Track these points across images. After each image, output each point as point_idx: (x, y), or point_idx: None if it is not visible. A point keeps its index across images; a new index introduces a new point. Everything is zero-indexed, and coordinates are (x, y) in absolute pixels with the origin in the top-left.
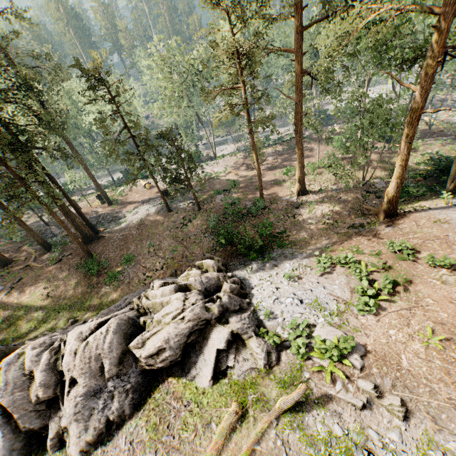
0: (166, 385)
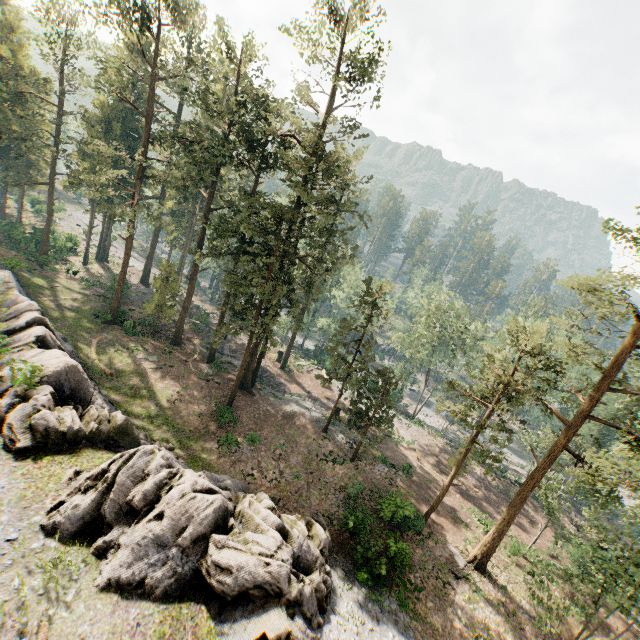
0: (197, 608)
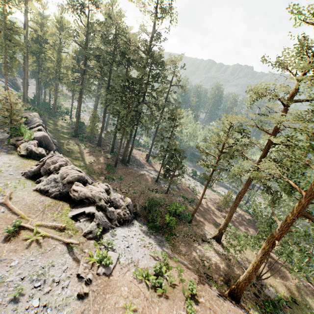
0: (65, 204)
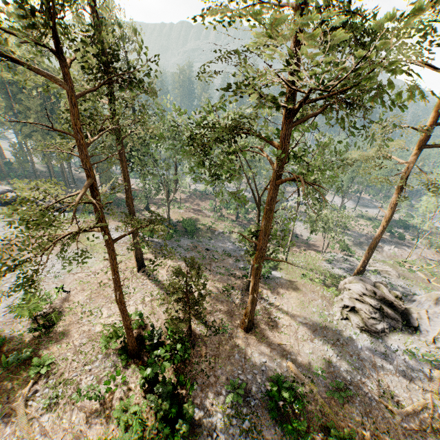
0: (5, 207)
